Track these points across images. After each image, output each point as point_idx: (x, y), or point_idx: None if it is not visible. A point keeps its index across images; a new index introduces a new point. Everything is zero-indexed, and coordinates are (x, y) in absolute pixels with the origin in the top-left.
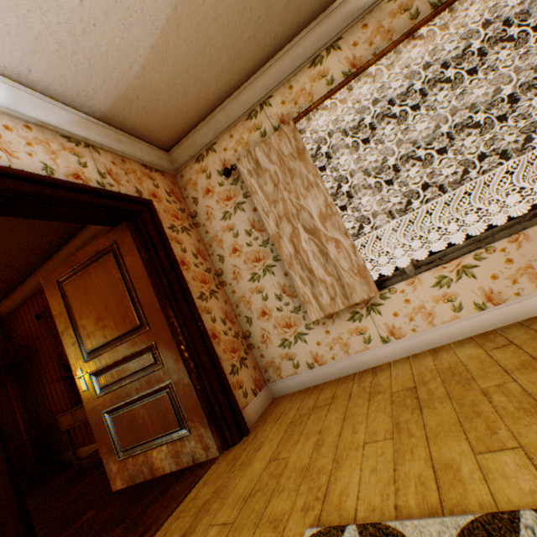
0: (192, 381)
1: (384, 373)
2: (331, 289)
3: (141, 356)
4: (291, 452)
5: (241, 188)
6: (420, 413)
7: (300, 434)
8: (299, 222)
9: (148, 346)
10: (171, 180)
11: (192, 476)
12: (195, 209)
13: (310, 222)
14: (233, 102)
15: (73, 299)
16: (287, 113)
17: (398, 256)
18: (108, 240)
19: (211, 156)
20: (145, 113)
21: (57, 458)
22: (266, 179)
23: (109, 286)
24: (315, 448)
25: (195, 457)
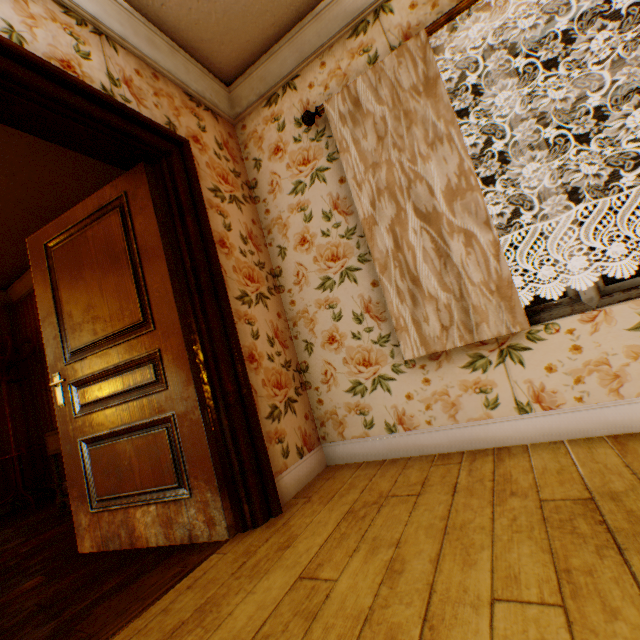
0: (205, 418)
1: (518, 462)
2: (444, 312)
3: (139, 368)
4: (341, 571)
5: (325, 146)
6: (623, 561)
7: (361, 538)
8: (408, 200)
9: (149, 355)
10: (227, 130)
11: (179, 564)
12: (255, 176)
13: (428, 202)
14: (333, 5)
15: (61, 274)
16: (416, 23)
17: (571, 272)
18: (116, 190)
19: (289, 96)
20: (195, 1)
21: (50, 486)
22: (366, 129)
23: (109, 259)
24: (385, 576)
25: (192, 533)
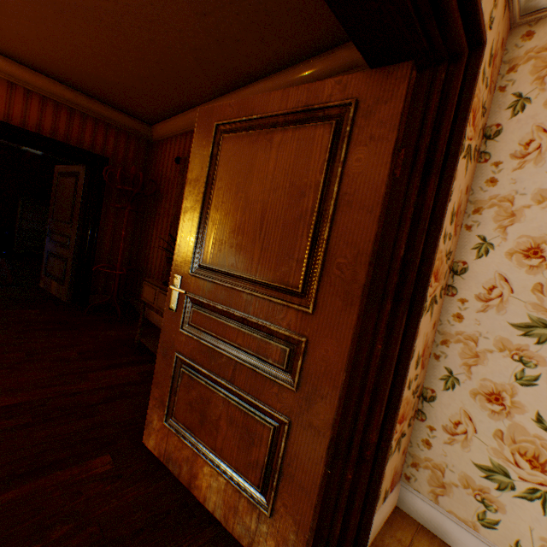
0: (327, 458)
1: None
2: None
3: (267, 337)
4: None
5: None
6: None
7: None
8: None
9: (288, 335)
10: (503, 32)
11: None
12: (501, 121)
13: None
14: None
15: (221, 171)
16: None
17: None
18: (341, 91)
19: None
20: None
21: (133, 303)
22: None
23: (288, 186)
24: None
25: (253, 544)
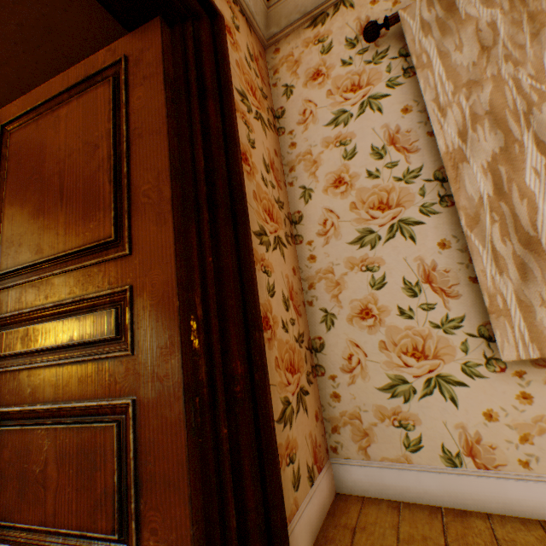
0: (188, 419)
1: None
2: None
3: (91, 312)
4: None
5: (386, 69)
6: None
7: None
8: (527, 129)
9: (112, 294)
10: (258, 48)
11: None
12: (282, 104)
13: None
14: None
15: (13, 165)
16: None
17: None
18: (113, 55)
19: (342, 14)
20: None
21: None
22: (462, 39)
23: (82, 146)
24: None
25: None
